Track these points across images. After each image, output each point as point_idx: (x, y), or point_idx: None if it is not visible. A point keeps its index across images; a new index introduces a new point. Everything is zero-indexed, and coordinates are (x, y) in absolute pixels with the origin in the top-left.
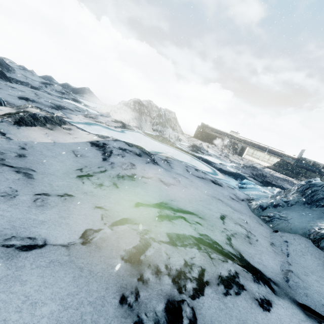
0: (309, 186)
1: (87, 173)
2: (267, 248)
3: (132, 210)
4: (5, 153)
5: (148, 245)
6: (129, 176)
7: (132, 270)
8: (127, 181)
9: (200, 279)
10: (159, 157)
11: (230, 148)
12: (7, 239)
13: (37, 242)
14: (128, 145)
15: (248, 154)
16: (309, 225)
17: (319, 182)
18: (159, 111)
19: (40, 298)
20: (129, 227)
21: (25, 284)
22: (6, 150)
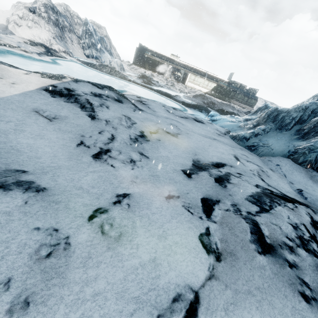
0: (277, 113)
1: (98, 147)
2: (274, 175)
3: (192, 184)
4: None
5: (255, 223)
6: (141, 136)
7: (276, 260)
8: (145, 144)
9: (311, 235)
10: (131, 99)
11: (171, 75)
12: None
13: (187, 298)
14: (97, 87)
15: (190, 81)
16: (286, 147)
17: (284, 108)
18: (85, 24)
19: None
20: (220, 209)
21: None
22: None
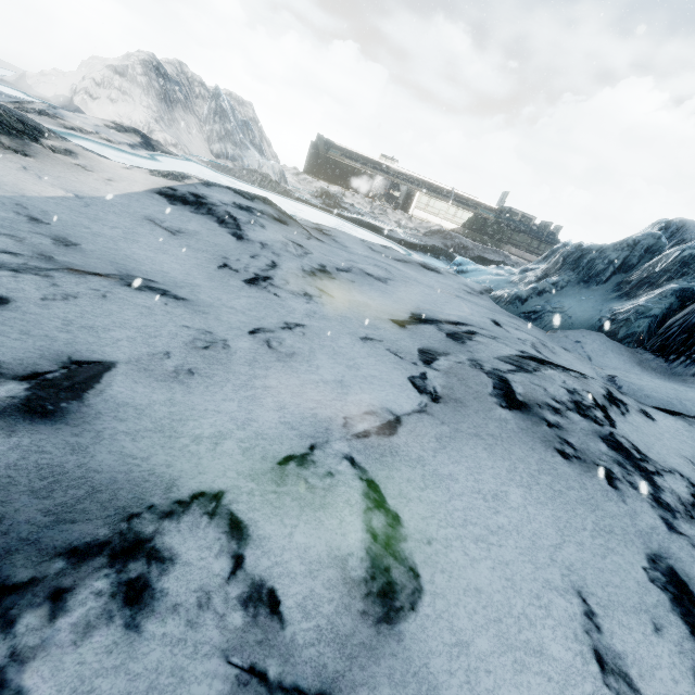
0: (582, 253)
1: (252, 273)
2: (568, 355)
3: (406, 334)
4: (19, 236)
5: (504, 380)
6: (321, 270)
7: (528, 417)
8: (328, 282)
9: (597, 404)
10: (303, 225)
11: (381, 196)
12: (346, 425)
13: (385, 417)
14: (244, 197)
15: (419, 207)
16: (596, 313)
17: (594, 245)
18: (215, 97)
19: (491, 488)
20: (449, 360)
21: (455, 479)
22: (7, 228)
